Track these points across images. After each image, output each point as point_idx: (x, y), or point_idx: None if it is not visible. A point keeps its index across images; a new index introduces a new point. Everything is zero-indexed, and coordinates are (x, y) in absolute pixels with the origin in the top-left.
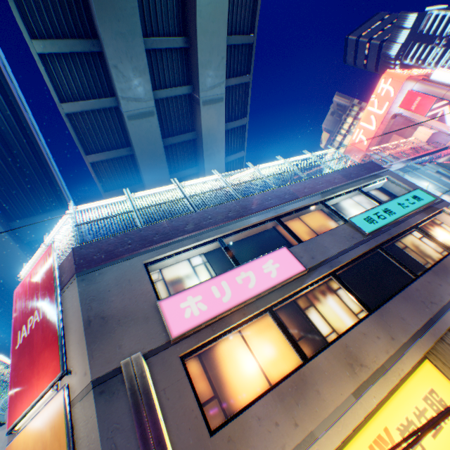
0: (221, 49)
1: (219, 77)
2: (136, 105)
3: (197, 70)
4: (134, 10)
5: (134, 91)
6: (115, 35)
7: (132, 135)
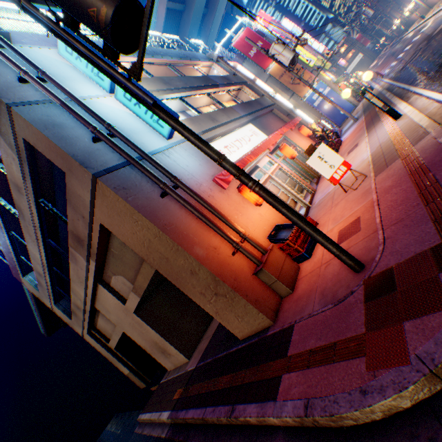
0: None
1: None
2: None
3: None
4: None
5: None
6: None
7: None
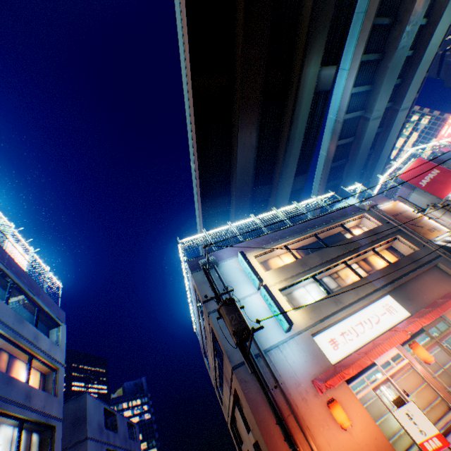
0: (418, 83)
1: (412, 97)
2: (377, 113)
3: (404, 94)
4: (398, 72)
5: (379, 107)
6: (387, 83)
7: (367, 129)
